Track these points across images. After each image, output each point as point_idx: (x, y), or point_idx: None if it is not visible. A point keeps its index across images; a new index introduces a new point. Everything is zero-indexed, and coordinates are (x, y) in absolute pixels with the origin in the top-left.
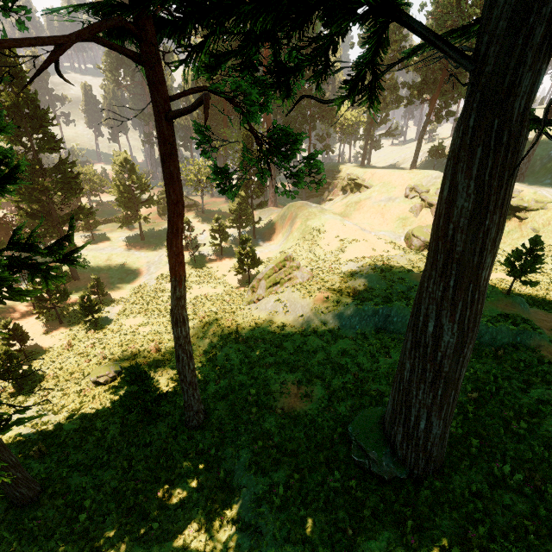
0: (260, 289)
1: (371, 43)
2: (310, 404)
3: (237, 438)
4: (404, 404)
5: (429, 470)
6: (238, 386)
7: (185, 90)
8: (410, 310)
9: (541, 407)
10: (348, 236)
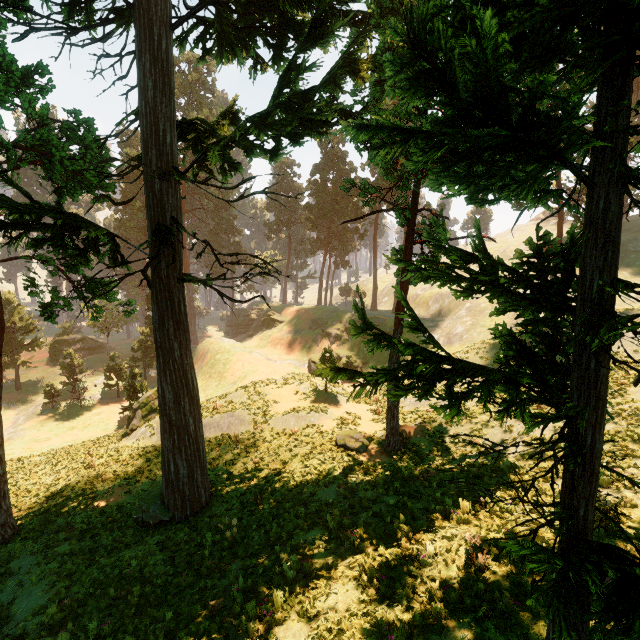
0: (136, 419)
1: (112, 243)
2: (127, 497)
3: (39, 537)
4: (162, 456)
5: (187, 509)
6: (64, 500)
7: (10, 258)
8: (248, 413)
9: (291, 457)
10: (252, 366)
